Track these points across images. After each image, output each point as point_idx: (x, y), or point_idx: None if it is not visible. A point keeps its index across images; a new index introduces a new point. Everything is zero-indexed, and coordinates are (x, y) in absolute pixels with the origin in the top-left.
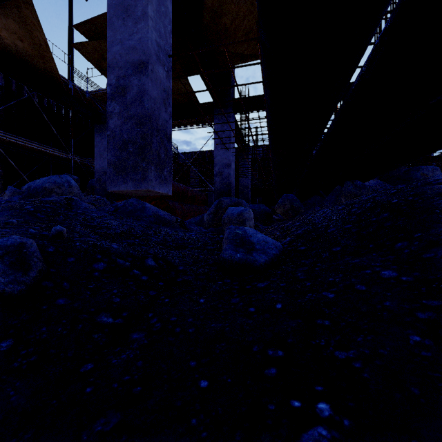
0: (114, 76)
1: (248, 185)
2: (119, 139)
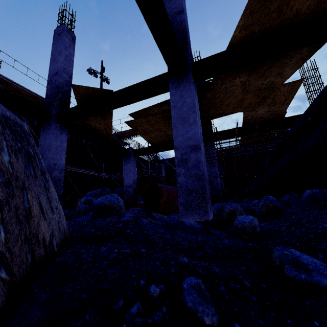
0: (179, 153)
1: (222, 183)
2: (185, 189)
